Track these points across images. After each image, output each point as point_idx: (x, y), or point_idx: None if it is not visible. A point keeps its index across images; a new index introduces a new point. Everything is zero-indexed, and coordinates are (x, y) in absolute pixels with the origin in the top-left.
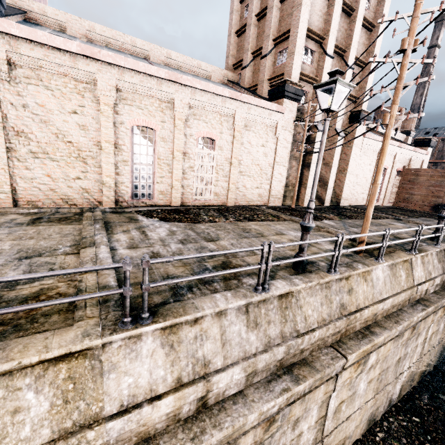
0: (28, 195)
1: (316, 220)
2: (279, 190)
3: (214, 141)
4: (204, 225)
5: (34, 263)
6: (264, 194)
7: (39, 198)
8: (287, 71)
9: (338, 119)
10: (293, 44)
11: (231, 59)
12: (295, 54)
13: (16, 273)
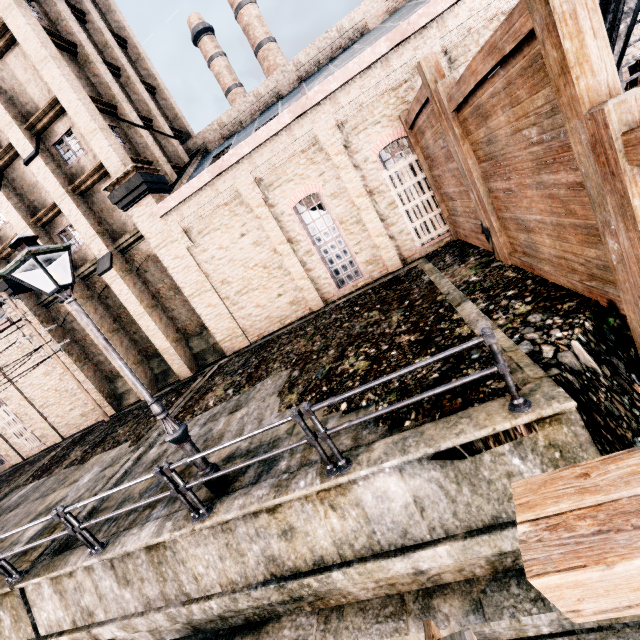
0: None
1: (26, 485)
2: (96, 398)
3: None
4: None
5: None
6: (86, 411)
7: None
8: None
9: (92, 244)
10: None
11: None
12: None
13: None
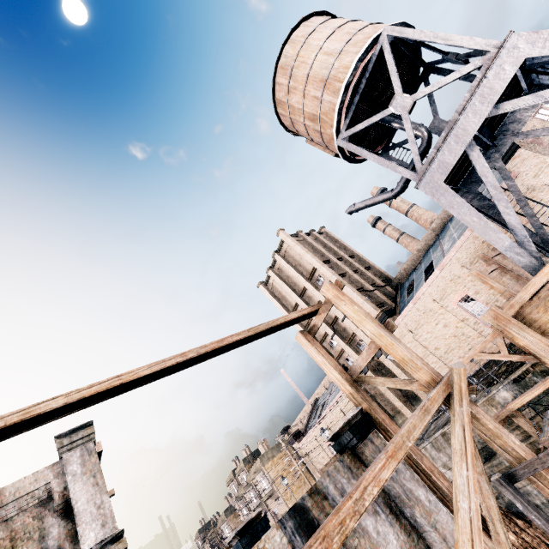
0: None
1: None
2: None
3: None
4: None
5: None
6: None
7: None
8: None
9: None
10: None
11: None
12: None
13: None
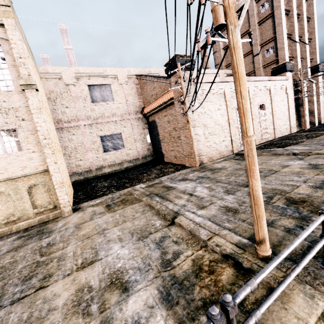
0: (210, 154)
1: None
2: (294, 123)
3: (263, 105)
4: (304, 143)
5: (311, 158)
6: (287, 127)
7: (213, 155)
8: (281, 58)
9: (308, 74)
10: (281, 44)
11: (223, 63)
12: (284, 48)
13: (320, 159)
